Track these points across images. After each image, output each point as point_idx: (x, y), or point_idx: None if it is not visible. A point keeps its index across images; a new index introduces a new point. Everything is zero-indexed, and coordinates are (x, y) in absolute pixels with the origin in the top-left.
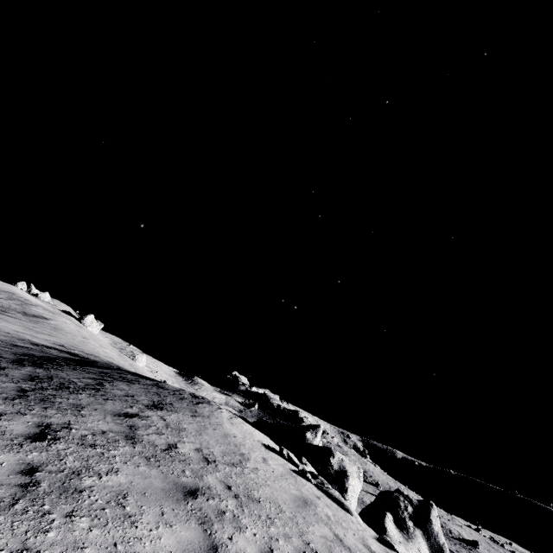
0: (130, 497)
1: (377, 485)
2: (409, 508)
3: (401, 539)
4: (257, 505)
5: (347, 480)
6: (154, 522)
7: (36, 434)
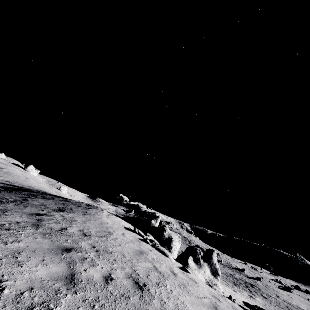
0: (24, 253)
1: None
2: (202, 253)
3: (196, 268)
4: (109, 255)
5: (172, 243)
6: (35, 264)
7: None
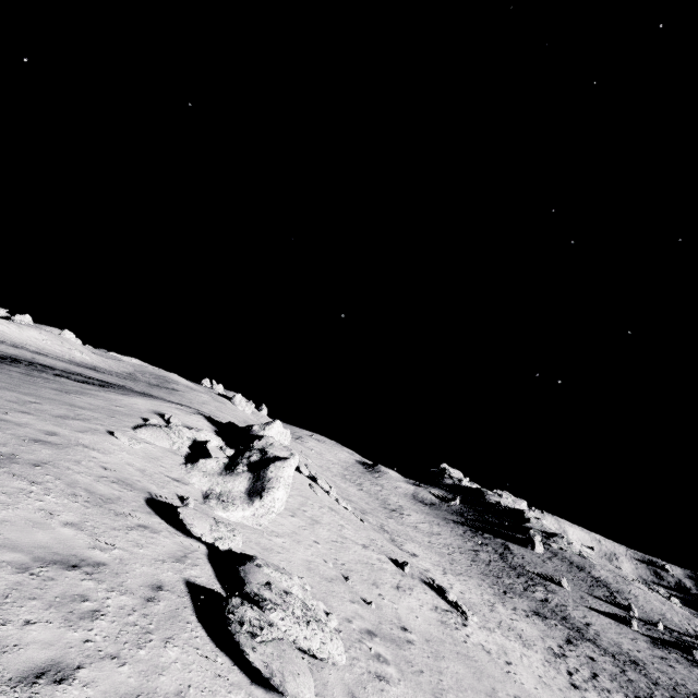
0: None
1: (626, 608)
2: (254, 458)
3: (212, 472)
4: None
5: None
6: None
7: None
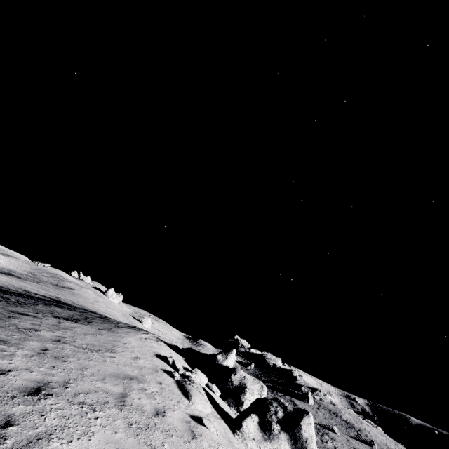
0: None
1: (371, 444)
2: (280, 413)
3: (257, 437)
4: (56, 361)
5: (244, 395)
6: None
7: None
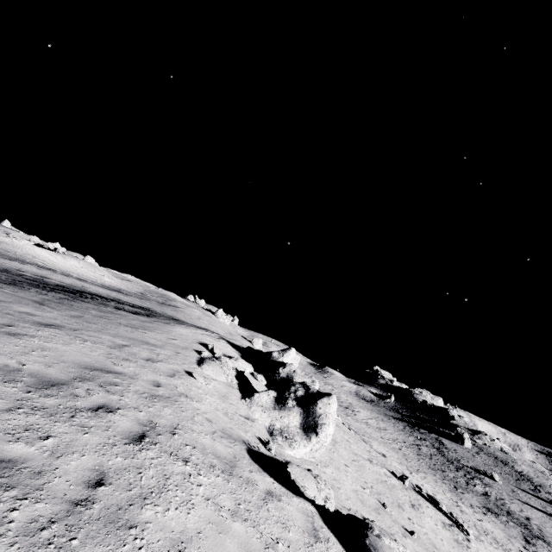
0: None
1: None
2: (300, 392)
3: (267, 406)
4: (84, 322)
5: None
6: None
7: (2, 282)
